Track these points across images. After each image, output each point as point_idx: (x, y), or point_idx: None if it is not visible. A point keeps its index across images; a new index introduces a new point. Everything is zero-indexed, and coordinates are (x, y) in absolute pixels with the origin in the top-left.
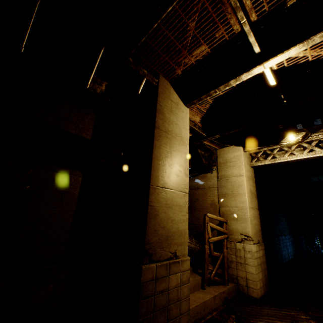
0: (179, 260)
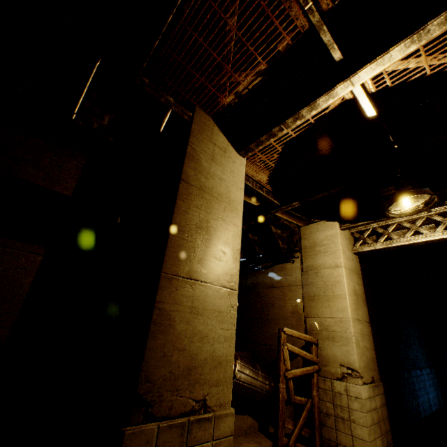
0: (211, 416)
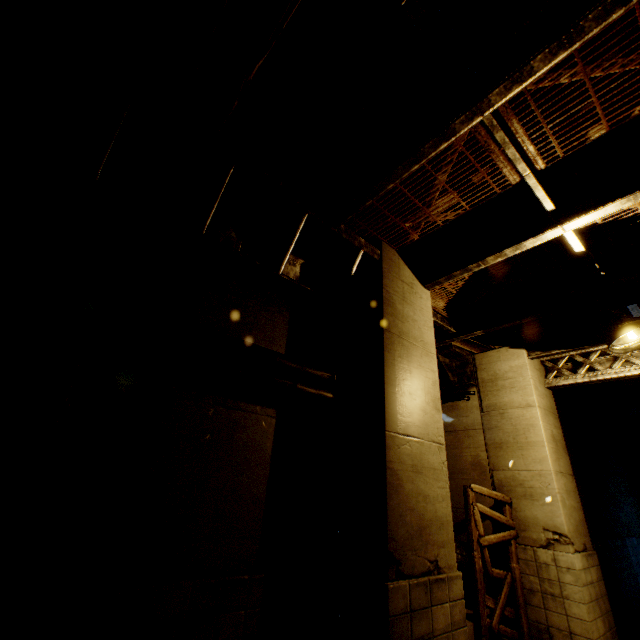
0: (444, 577)
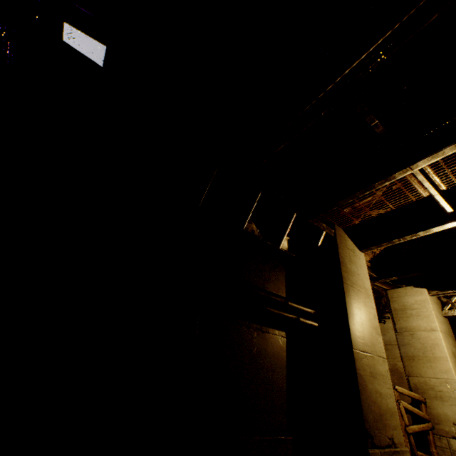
0: (399, 450)
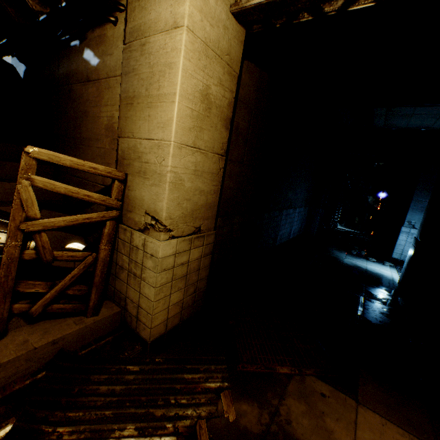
0: None
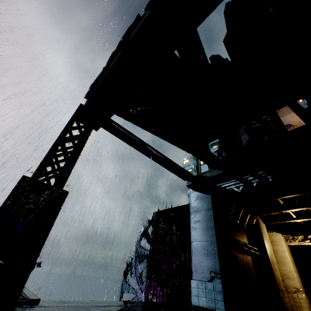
0: (284, 292)
